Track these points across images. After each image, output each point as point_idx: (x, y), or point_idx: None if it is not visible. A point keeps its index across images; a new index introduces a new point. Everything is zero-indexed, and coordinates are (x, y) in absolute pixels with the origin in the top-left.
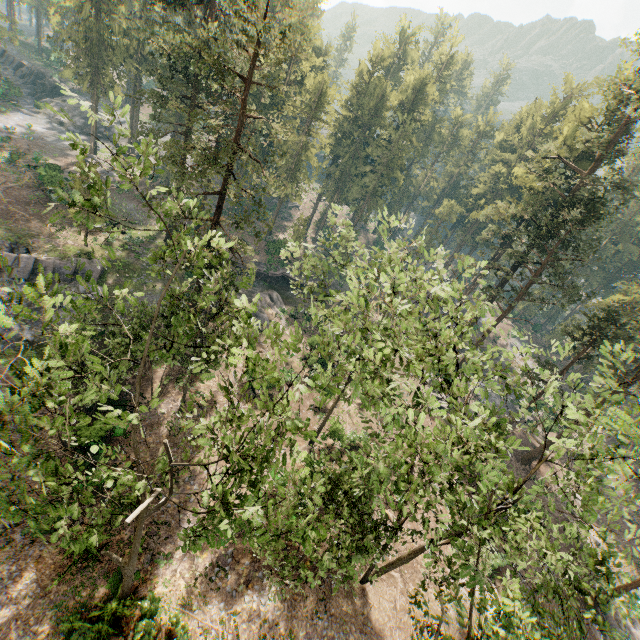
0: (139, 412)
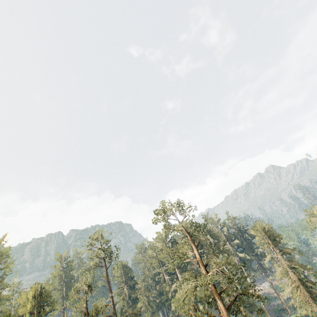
0: None
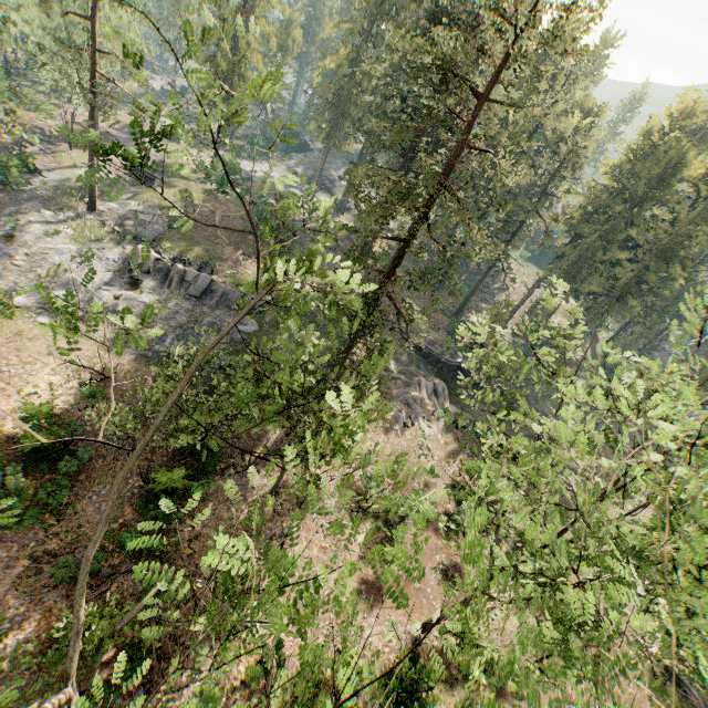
0: (231, 474)
